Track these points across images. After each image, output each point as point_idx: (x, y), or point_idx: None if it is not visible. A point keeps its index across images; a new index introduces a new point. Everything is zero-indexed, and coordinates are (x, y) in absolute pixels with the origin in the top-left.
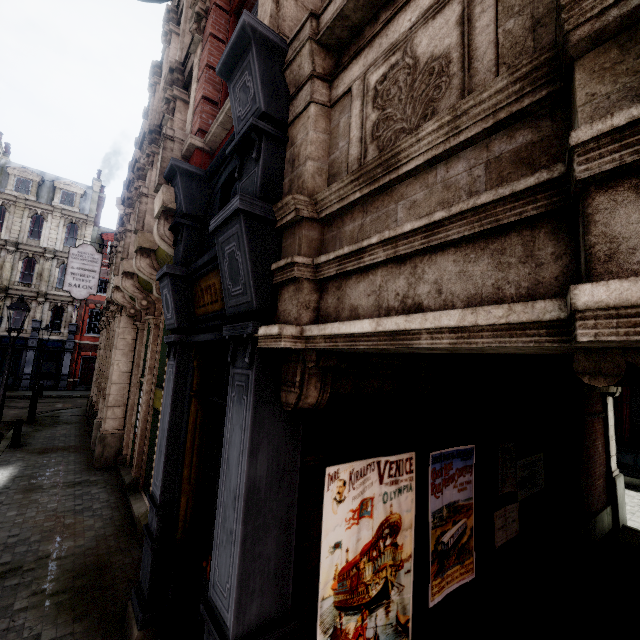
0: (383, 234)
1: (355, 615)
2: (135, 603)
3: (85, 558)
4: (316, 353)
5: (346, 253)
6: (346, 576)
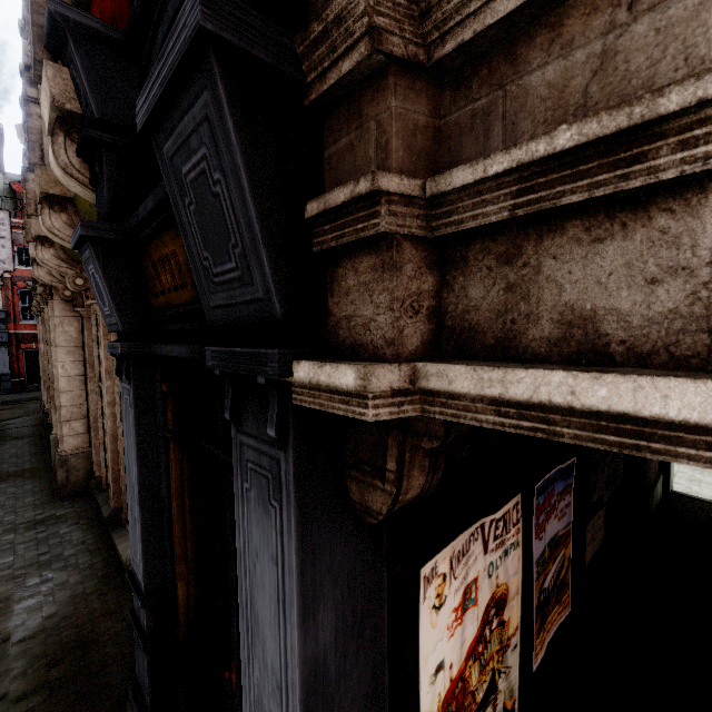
0: None
1: None
2: (135, 711)
3: (60, 633)
4: (443, 419)
5: (565, 149)
6: (451, 699)
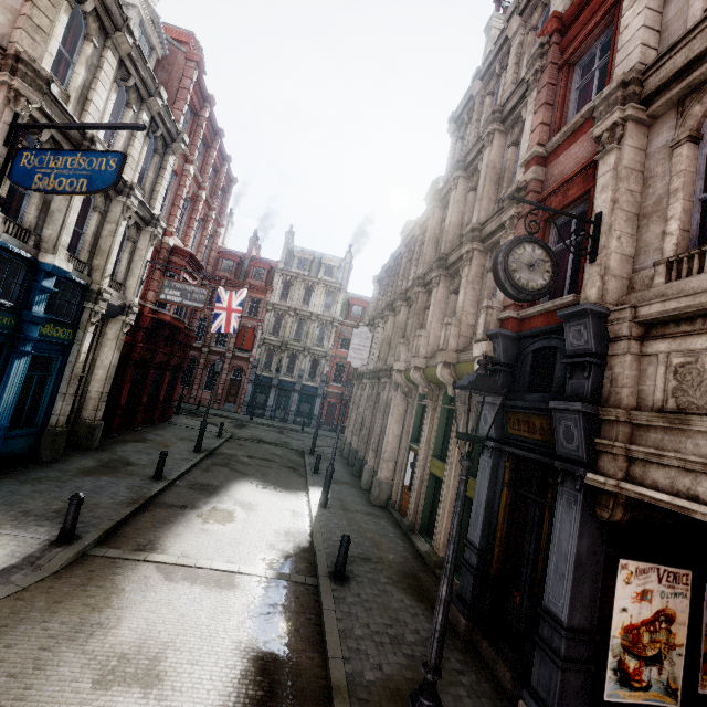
0: (677, 454)
1: (634, 659)
2: (458, 604)
3: (403, 567)
4: (625, 496)
5: (651, 452)
6: (629, 631)
